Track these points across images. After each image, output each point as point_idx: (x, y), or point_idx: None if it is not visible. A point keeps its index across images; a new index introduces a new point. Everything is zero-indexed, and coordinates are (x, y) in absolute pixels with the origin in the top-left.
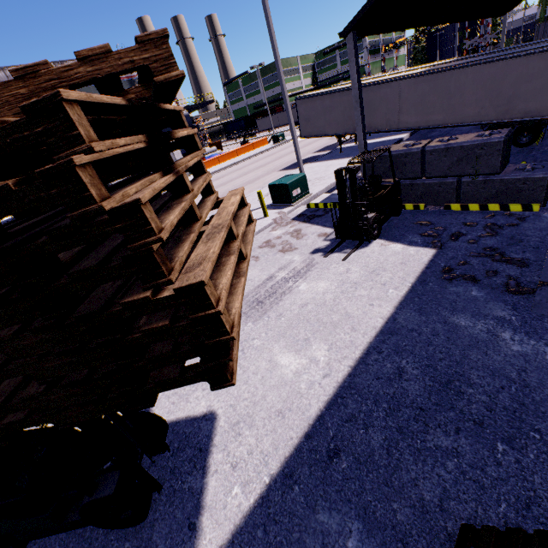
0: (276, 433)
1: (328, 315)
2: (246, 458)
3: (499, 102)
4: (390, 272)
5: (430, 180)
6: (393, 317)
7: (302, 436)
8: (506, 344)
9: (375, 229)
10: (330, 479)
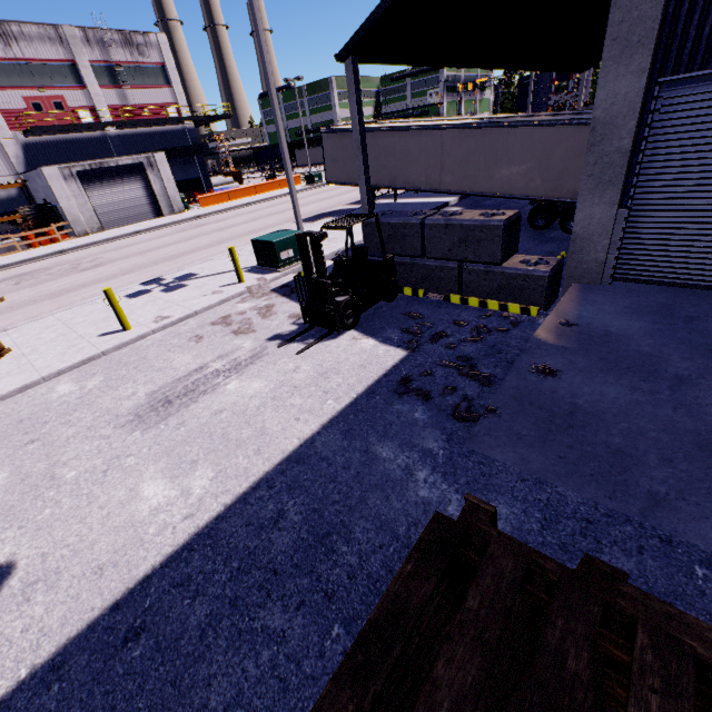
0: (77, 600)
1: (239, 429)
2: (15, 638)
3: (549, 176)
4: (343, 377)
5: (431, 261)
6: (313, 438)
7: (109, 606)
8: (416, 487)
9: (349, 317)
10: (108, 674)
